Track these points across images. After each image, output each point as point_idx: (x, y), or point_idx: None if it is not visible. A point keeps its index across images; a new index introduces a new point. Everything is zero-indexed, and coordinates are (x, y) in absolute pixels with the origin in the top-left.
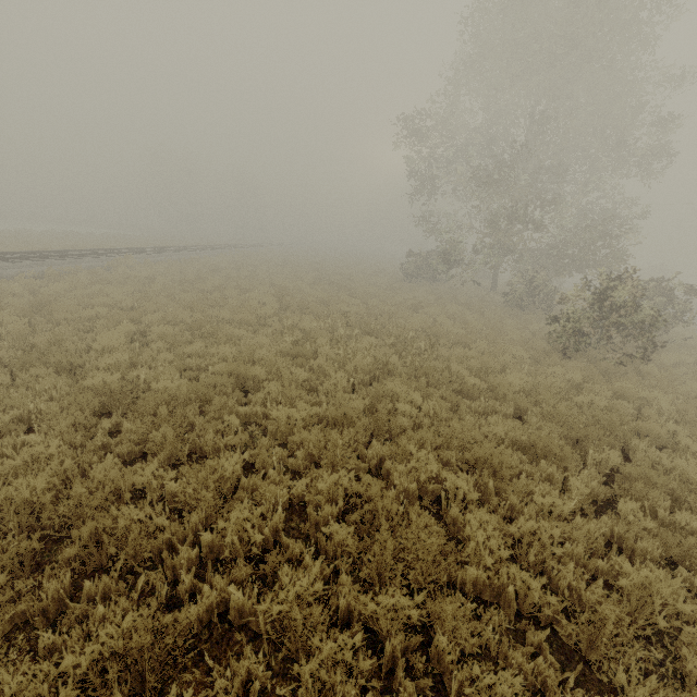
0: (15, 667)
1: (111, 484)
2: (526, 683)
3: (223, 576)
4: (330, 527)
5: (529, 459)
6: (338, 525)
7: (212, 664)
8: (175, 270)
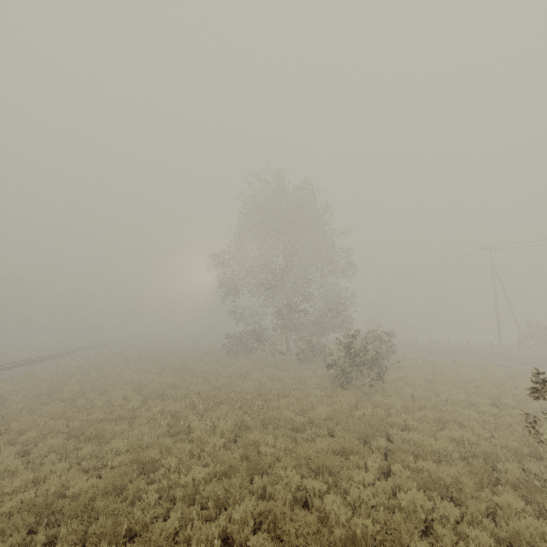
0: None
1: None
2: None
3: None
4: (252, 540)
5: (345, 458)
6: (256, 536)
7: None
8: (27, 386)
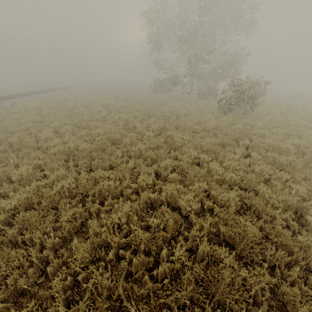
0: (102, 220)
1: (92, 177)
2: (235, 197)
3: (146, 192)
4: (170, 175)
5: (222, 148)
6: (173, 174)
7: (152, 213)
8: (48, 102)
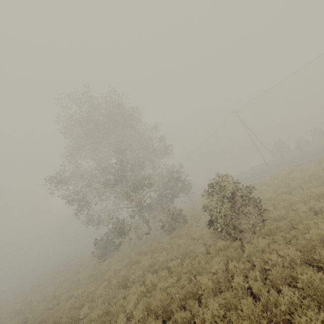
0: None
1: None
2: None
3: None
4: None
5: None
6: None
7: None
8: None
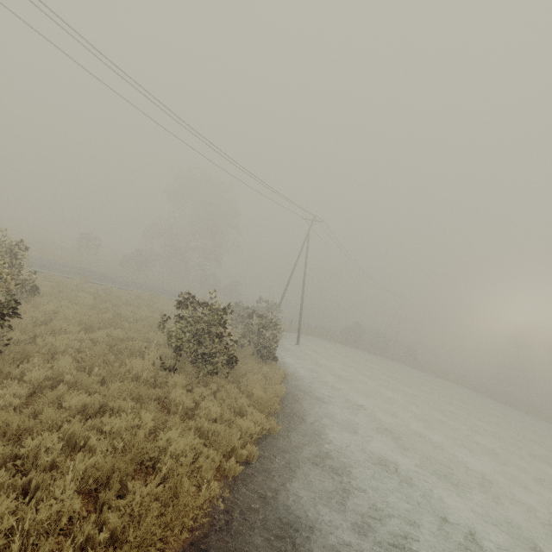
0: None
1: None
2: None
3: None
4: None
5: None
6: None
7: None
8: None
